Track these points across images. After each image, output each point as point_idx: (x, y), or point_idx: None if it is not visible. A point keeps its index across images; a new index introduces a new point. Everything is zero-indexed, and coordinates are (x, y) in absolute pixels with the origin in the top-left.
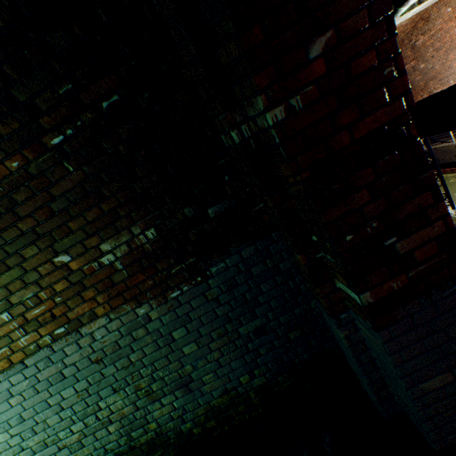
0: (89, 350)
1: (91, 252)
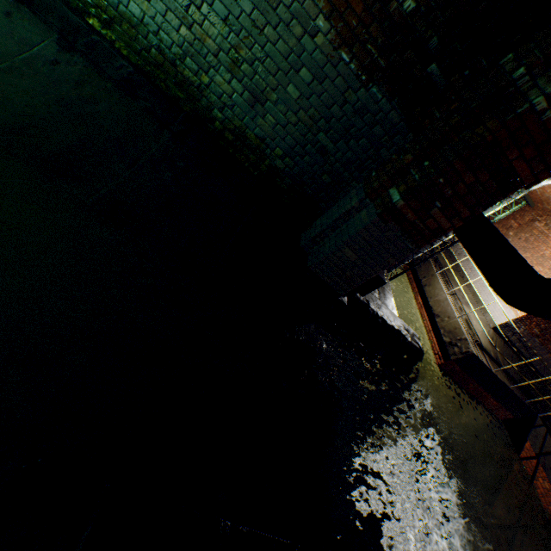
0: None
1: None
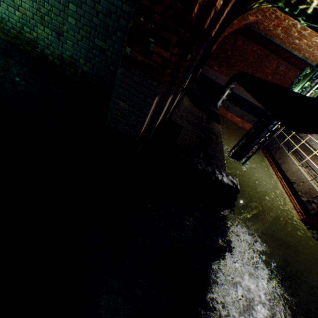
0: None
1: None
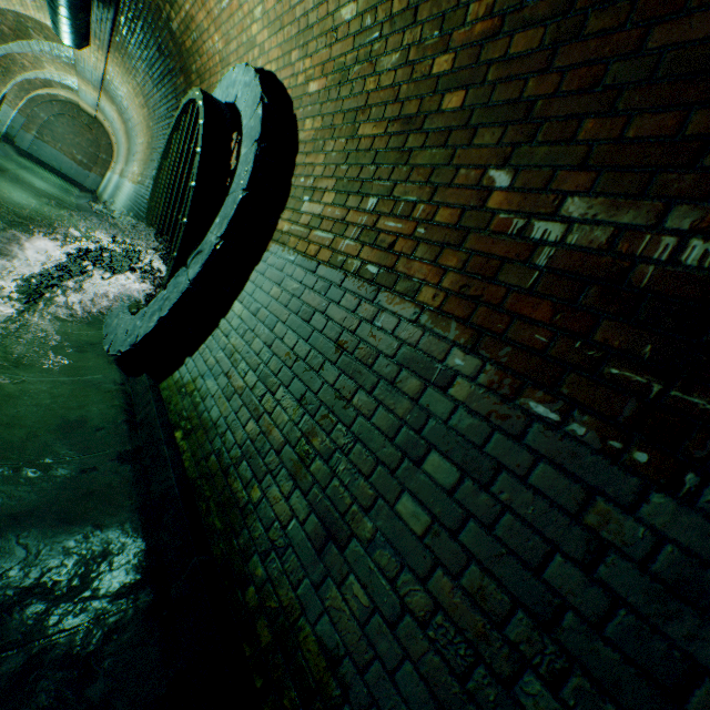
0: (353, 324)
1: (542, 198)
